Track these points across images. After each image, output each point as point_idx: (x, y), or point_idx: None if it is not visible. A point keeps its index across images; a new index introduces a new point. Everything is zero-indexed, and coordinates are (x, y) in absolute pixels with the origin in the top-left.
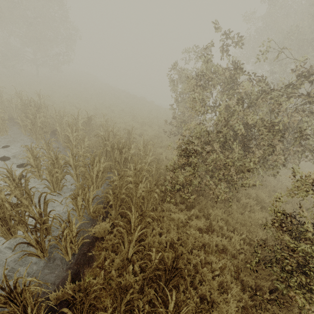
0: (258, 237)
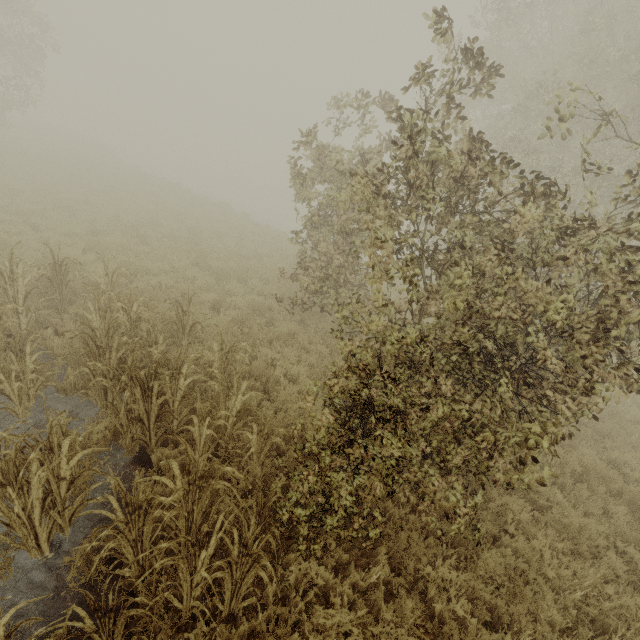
0: (552, 623)
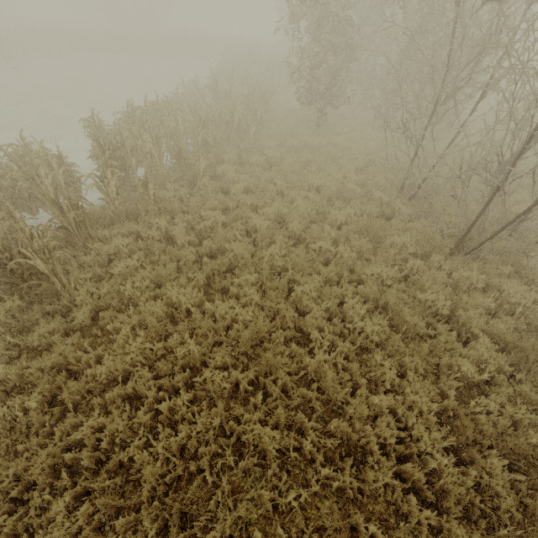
0: None
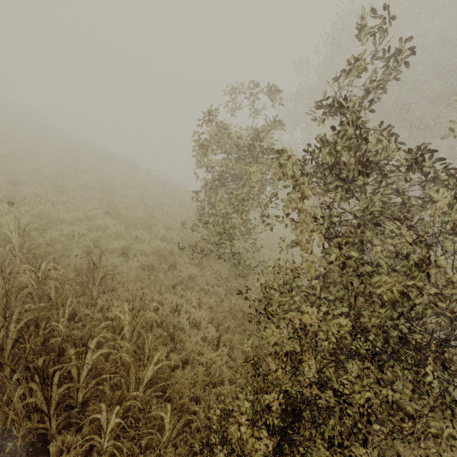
0: None
